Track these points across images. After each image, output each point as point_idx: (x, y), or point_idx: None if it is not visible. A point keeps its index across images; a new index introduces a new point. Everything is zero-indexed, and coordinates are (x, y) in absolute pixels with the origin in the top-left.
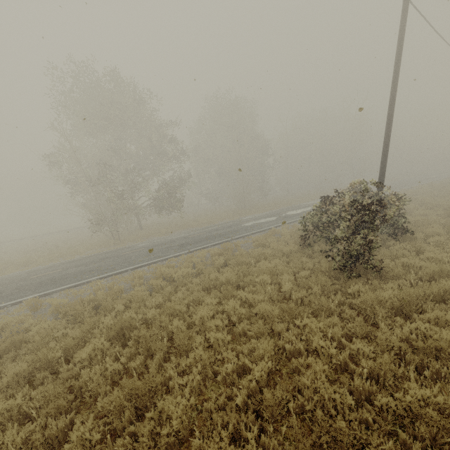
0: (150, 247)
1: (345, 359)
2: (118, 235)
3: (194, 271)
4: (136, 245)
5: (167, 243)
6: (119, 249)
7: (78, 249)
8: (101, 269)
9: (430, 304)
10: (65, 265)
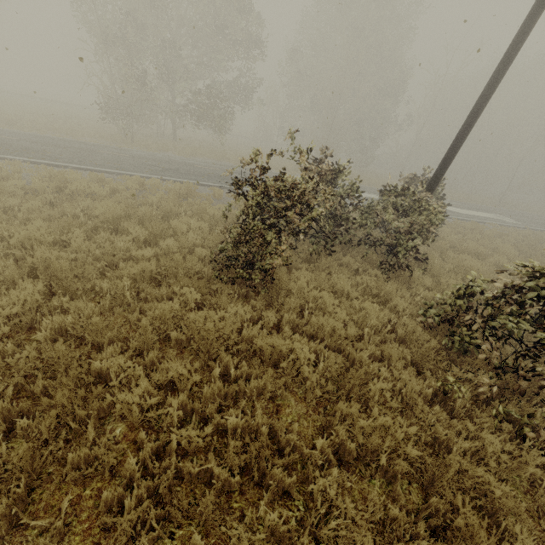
0: (136, 157)
1: (2, 353)
2: (132, 133)
3: (104, 193)
4: (133, 150)
5: (159, 161)
6: (107, 147)
7: (76, 131)
8: (45, 154)
9: (230, 356)
10: (30, 137)
